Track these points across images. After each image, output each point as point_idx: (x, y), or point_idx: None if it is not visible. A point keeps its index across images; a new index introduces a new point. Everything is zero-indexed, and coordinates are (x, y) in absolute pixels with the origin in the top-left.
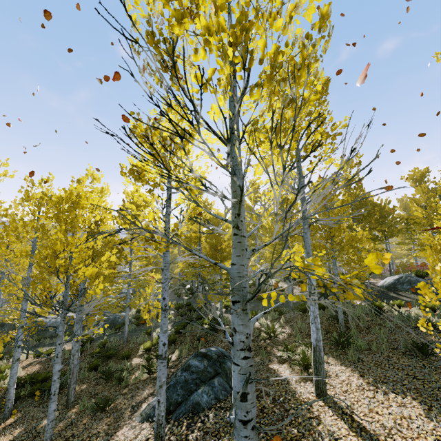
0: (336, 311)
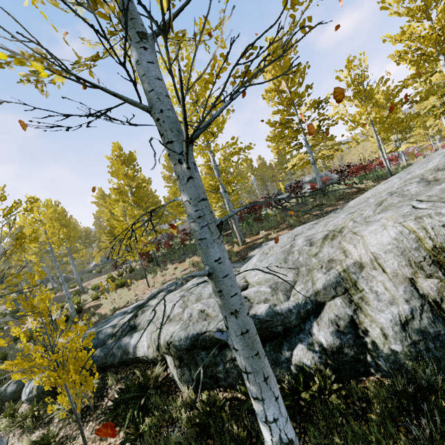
0: None
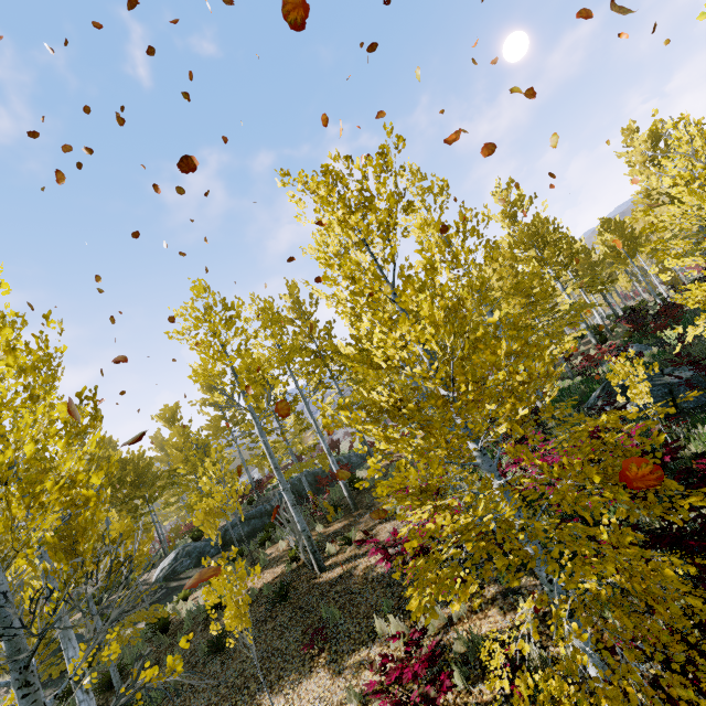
0: (106, 673)
